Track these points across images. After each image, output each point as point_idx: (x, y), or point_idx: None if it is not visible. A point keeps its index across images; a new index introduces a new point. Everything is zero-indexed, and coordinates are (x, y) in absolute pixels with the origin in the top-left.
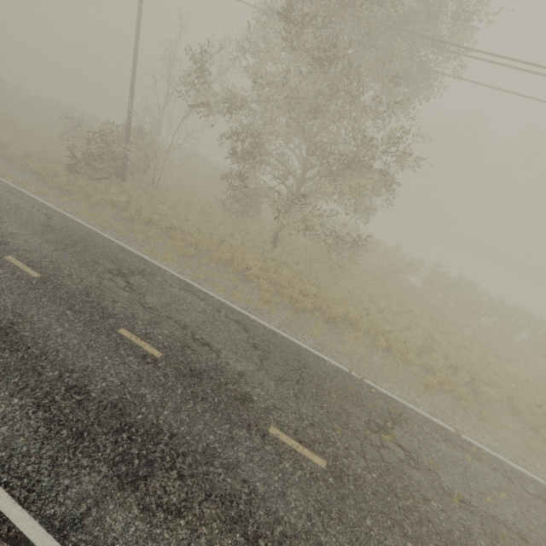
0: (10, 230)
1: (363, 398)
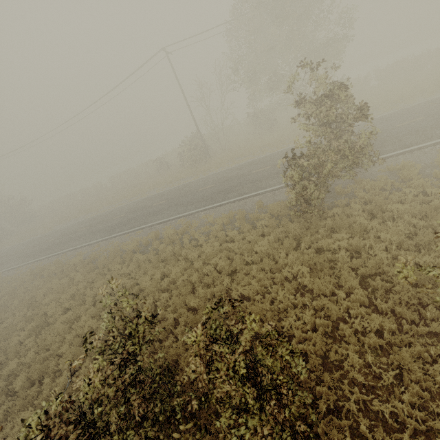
0: (235, 174)
1: (413, 108)
